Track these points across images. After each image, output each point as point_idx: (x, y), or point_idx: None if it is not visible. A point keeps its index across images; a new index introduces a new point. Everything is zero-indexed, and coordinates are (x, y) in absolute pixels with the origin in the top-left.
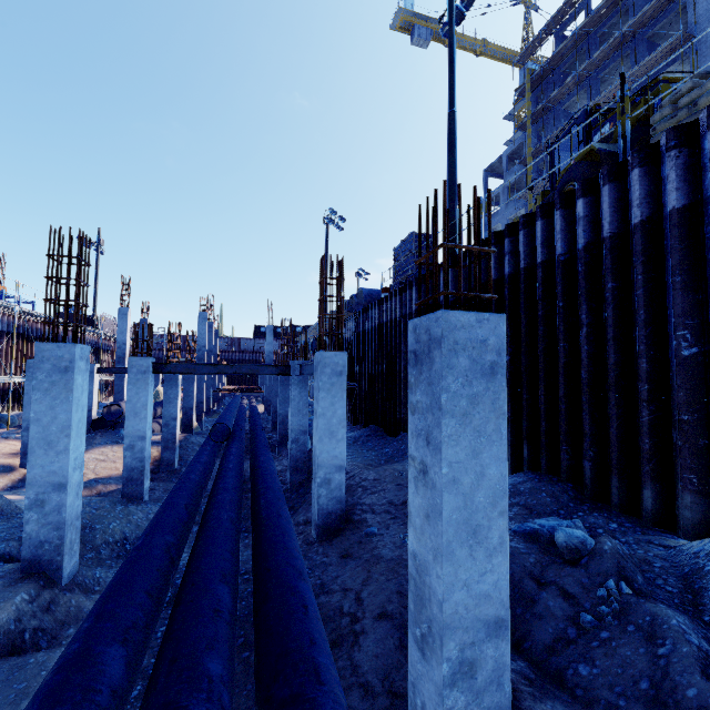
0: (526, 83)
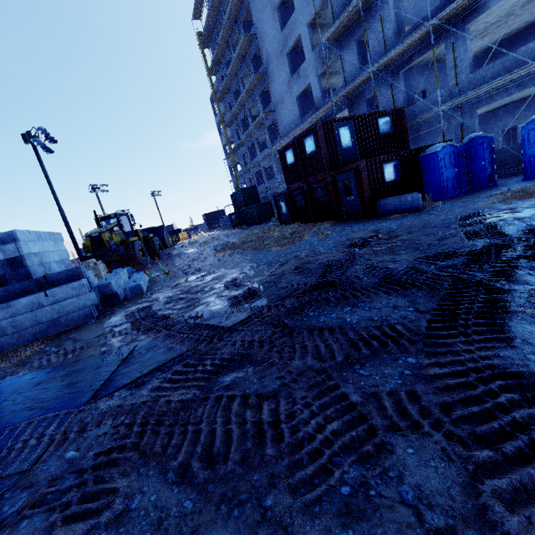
0: (199, 44)
